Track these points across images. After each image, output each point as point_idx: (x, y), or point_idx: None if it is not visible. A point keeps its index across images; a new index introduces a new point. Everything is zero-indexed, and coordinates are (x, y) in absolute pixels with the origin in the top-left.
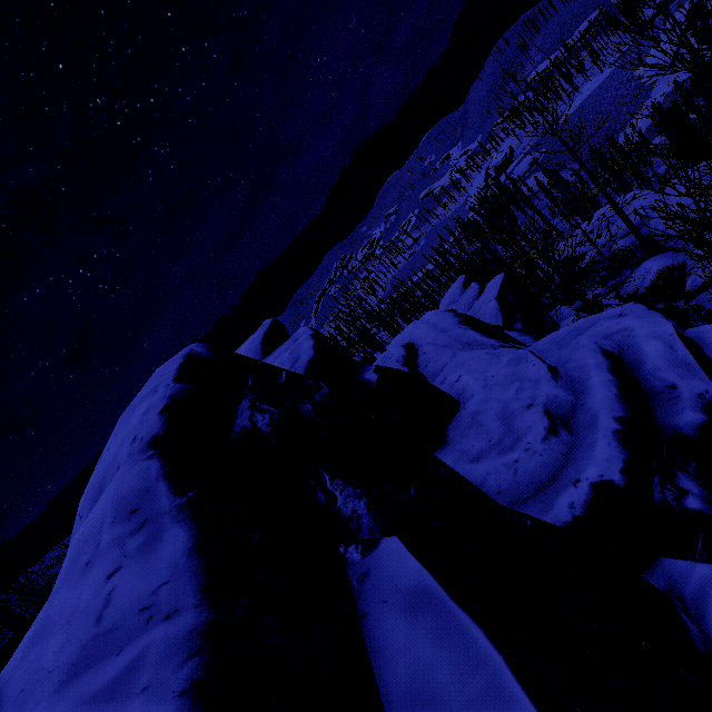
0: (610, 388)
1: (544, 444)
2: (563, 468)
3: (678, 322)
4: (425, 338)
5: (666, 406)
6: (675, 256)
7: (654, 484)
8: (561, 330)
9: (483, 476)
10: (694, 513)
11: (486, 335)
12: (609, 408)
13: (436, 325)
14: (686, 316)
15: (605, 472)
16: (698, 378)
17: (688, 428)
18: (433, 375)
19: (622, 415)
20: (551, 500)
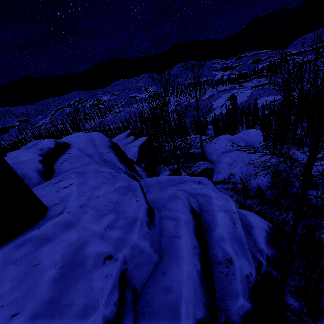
0: (195, 261)
1: None
2: None
3: None
4: (79, 144)
5: (224, 282)
6: (211, 165)
7: None
8: (163, 177)
9: None
10: None
11: (121, 161)
12: (192, 300)
13: (93, 140)
14: None
15: None
16: (246, 258)
17: (236, 315)
18: (60, 172)
19: (203, 315)
20: None
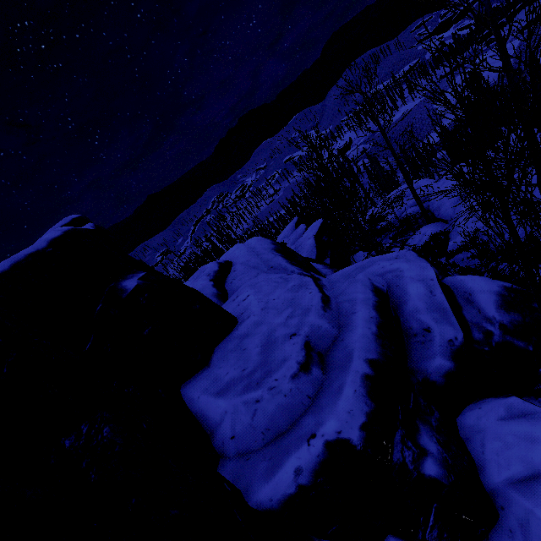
0: (370, 326)
1: (292, 382)
2: (305, 415)
3: (439, 270)
4: (240, 258)
5: (420, 349)
6: (443, 225)
7: (396, 440)
8: (350, 266)
9: (221, 414)
10: (431, 481)
11: (291, 262)
12: (364, 348)
13: (254, 248)
14: (446, 270)
15: (344, 427)
16: (450, 324)
17: (436, 375)
18: (233, 292)
19: (375, 357)
20: (280, 458)
